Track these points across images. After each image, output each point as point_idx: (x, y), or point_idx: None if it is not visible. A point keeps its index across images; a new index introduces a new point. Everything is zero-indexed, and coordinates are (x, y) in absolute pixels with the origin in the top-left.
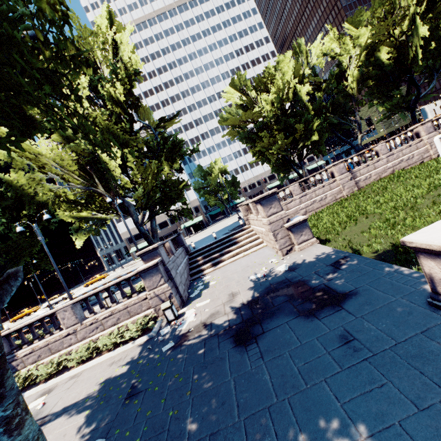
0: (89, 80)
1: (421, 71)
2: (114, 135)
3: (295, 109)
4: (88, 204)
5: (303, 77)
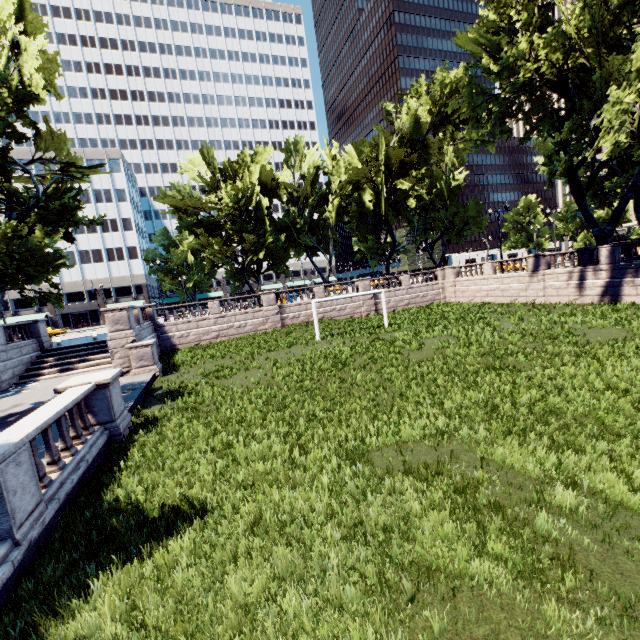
0: None
1: (409, 224)
2: None
3: (258, 215)
4: None
5: (276, 184)
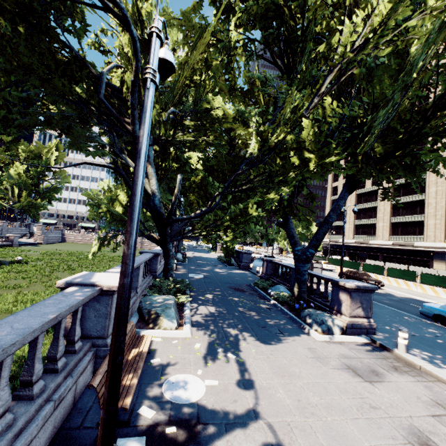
0: (33, 161)
1: None
2: (26, 183)
3: None
4: (2, 198)
5: None
